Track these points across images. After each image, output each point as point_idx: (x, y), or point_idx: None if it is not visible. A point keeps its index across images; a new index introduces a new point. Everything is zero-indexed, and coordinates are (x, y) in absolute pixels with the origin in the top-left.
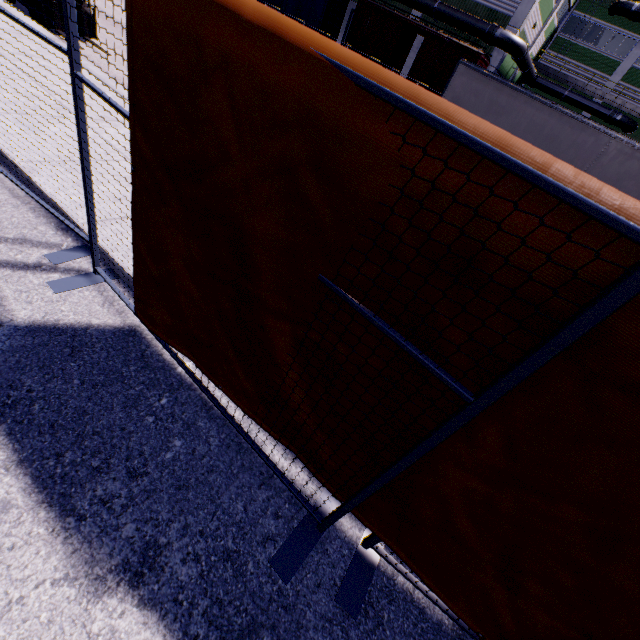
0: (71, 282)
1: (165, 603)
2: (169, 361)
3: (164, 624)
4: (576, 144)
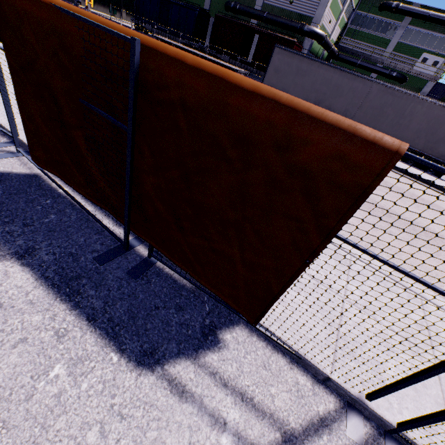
0: (3, 155)
1: (34, 266)
2: (55, 187)
3: (33, 272)
4: (352, 89)
